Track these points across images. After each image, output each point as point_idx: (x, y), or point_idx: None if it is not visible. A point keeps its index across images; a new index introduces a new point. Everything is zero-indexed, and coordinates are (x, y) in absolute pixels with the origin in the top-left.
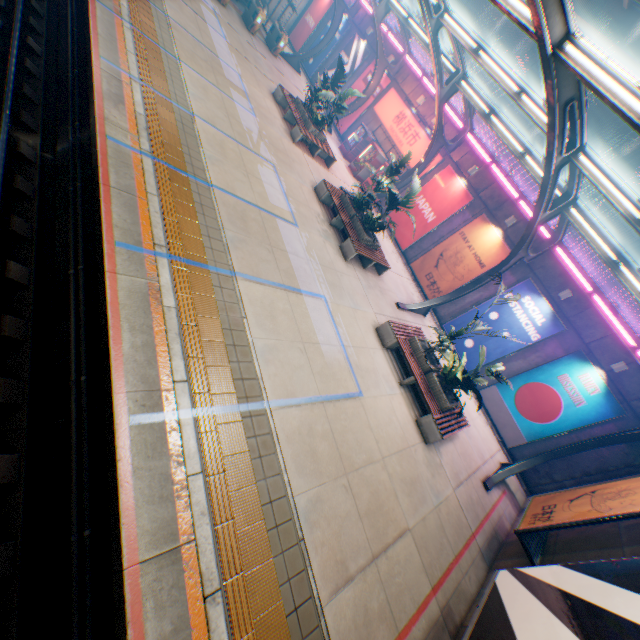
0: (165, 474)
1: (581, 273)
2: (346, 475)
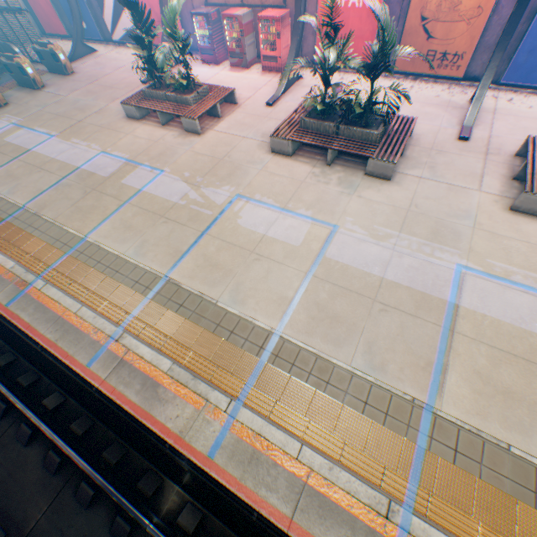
0: None
1: None
2: None
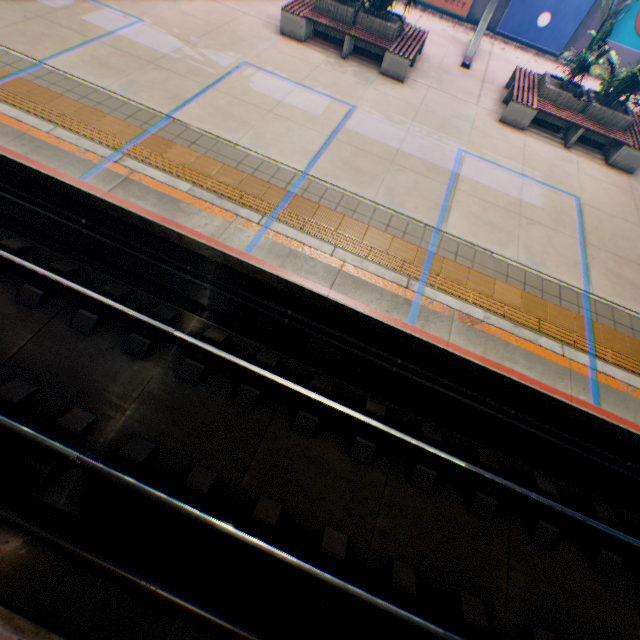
0: (639, 404)
1: None
2: None
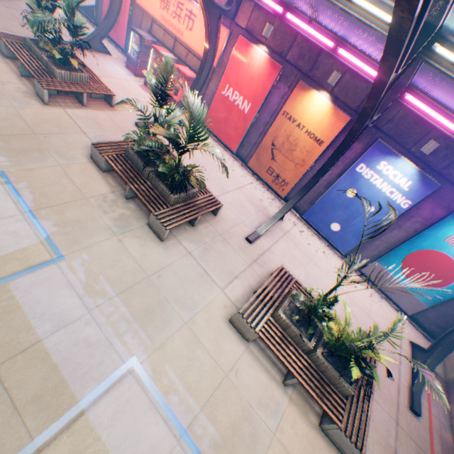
0: None
1: (449, 118)
2: None
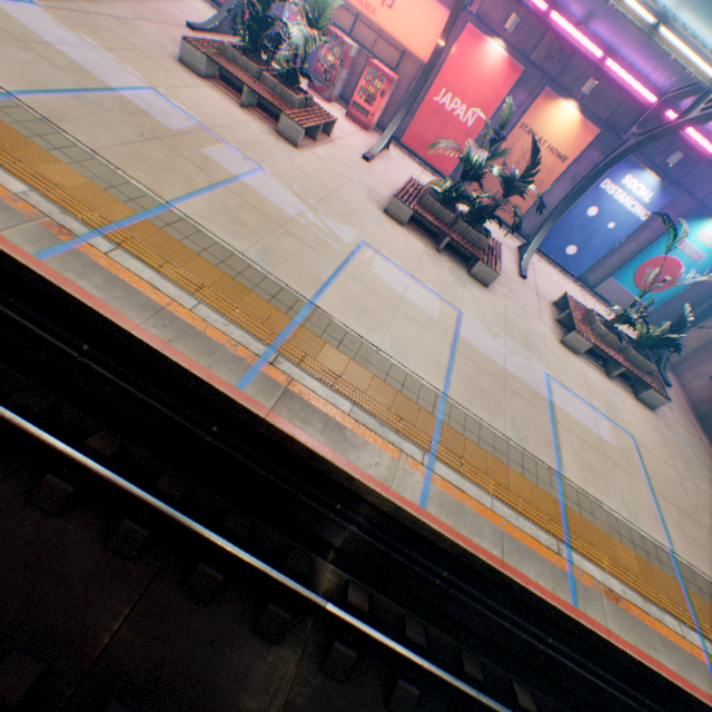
0: None
1: (699, 133)
2: (698, 523)
